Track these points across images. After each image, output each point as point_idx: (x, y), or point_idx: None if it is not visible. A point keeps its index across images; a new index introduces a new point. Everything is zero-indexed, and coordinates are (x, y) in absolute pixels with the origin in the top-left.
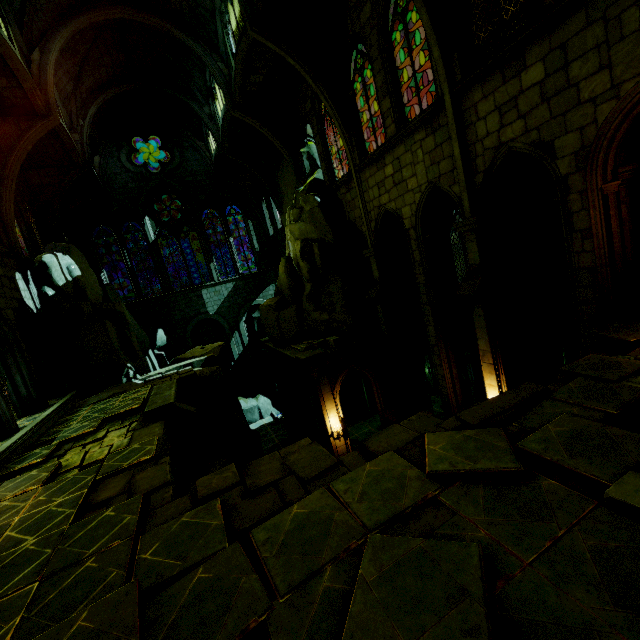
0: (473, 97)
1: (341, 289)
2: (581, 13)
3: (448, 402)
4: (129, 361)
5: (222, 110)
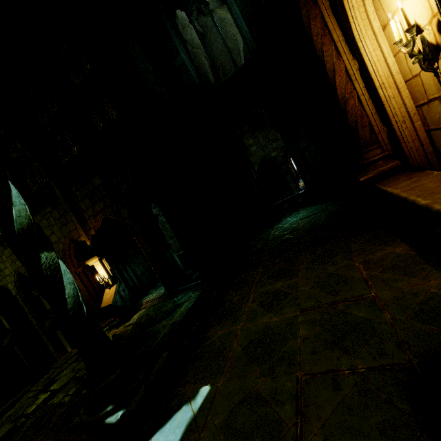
0: None
1: None
2: (38, 215)
3: None
4: None
5: None
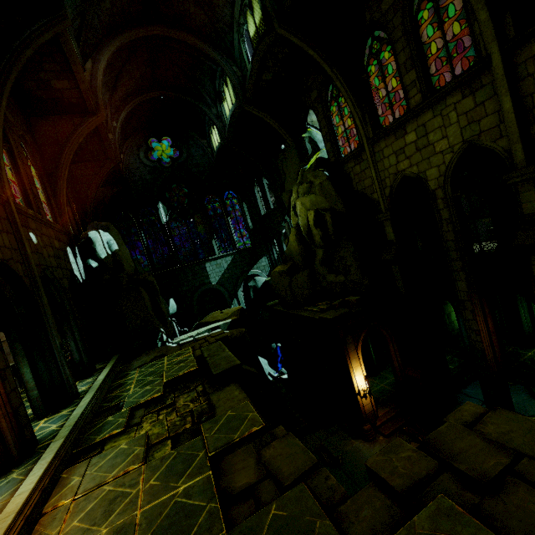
0: (531, 49)
1: (353, 253)
2: None
3: (483, 357)
4: (161, 326)
5: (231, 108)
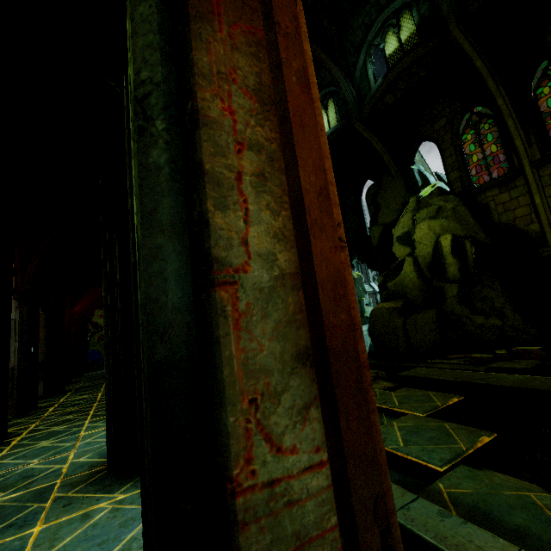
0: None
1: (501, 293)
2: None
3: None
4: None
5: (329, 130)
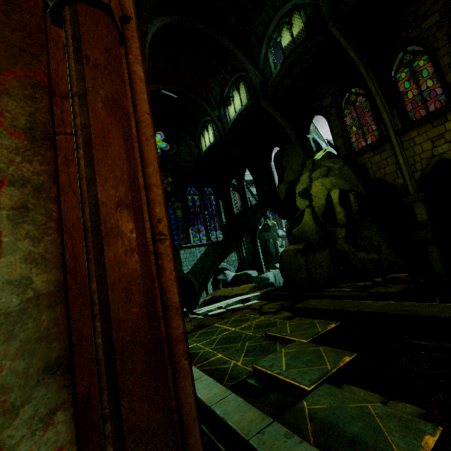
0: None
1: (378, 233)
2: None
3: None
4: None
5: (241, 107)
